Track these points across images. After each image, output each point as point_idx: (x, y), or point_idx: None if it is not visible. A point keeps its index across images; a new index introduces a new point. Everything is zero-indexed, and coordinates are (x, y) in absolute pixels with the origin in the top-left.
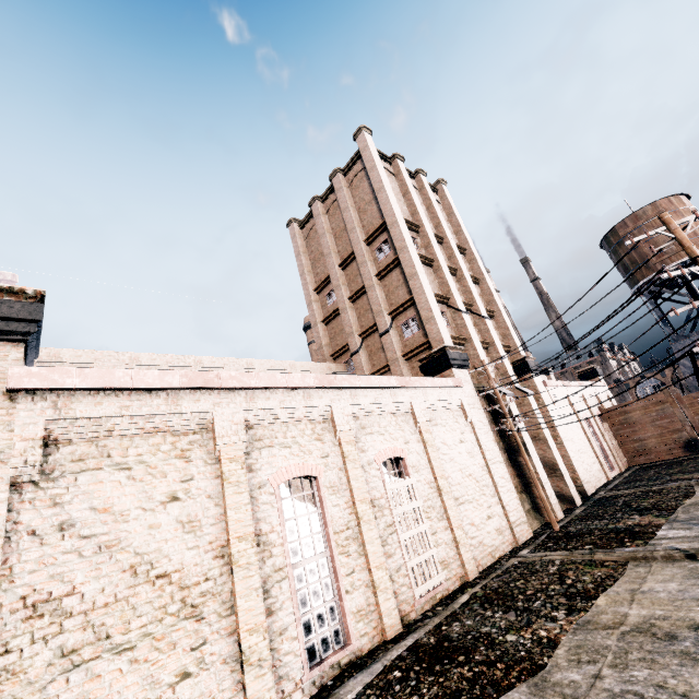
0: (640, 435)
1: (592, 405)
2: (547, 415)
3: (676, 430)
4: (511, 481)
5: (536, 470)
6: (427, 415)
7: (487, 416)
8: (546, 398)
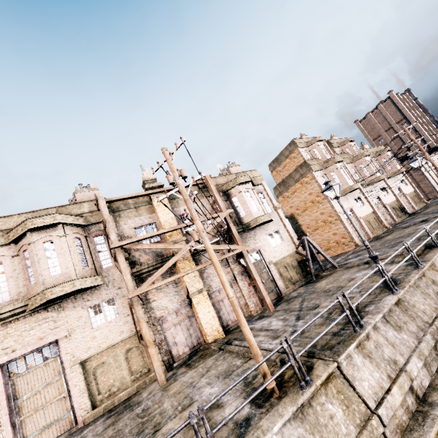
0: None
1: None
2: None
3: None
4: None
5: None
6: None
7: None
8: None
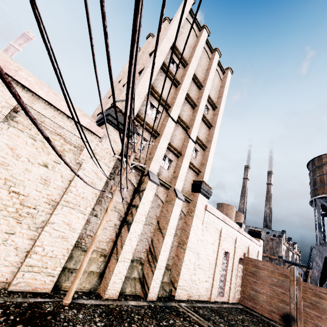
0: (258, 287)
1: (240, 249)
2: (190, 225)
3: (283, 301)
4: (79, 234)
5: (123, 245)
6: (8, 110)
7: (129, 187)
8: (199, 215)
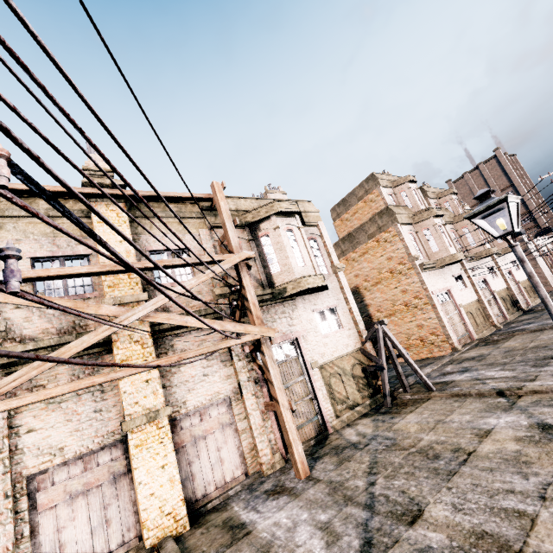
0: None
1: None
2: None
3: None
4: None
5: None
6: None
7: None
8: None
